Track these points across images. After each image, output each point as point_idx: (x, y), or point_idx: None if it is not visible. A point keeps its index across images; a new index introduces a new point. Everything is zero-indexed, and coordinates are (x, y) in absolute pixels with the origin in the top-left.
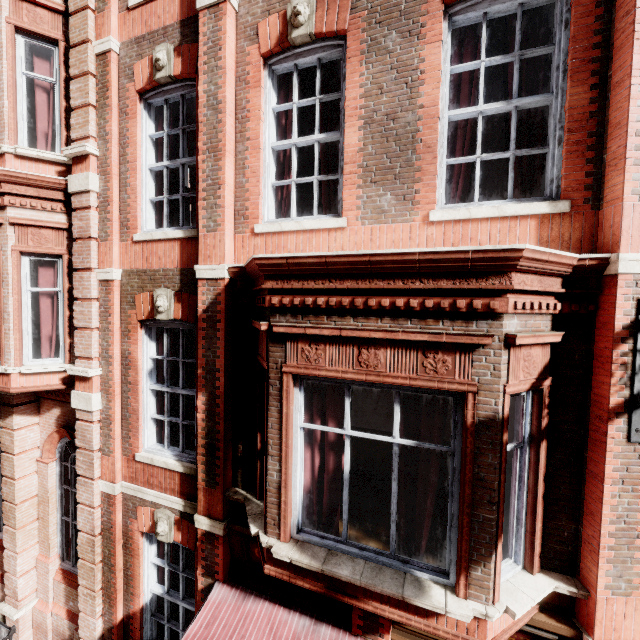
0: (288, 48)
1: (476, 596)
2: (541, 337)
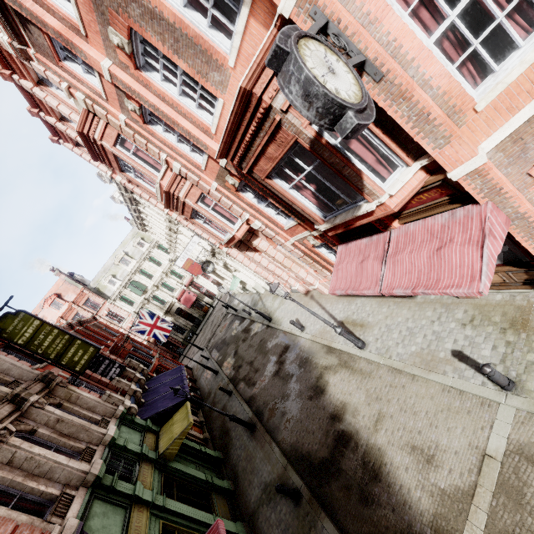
0: (133, 54)
1: (374, 198)
2: None
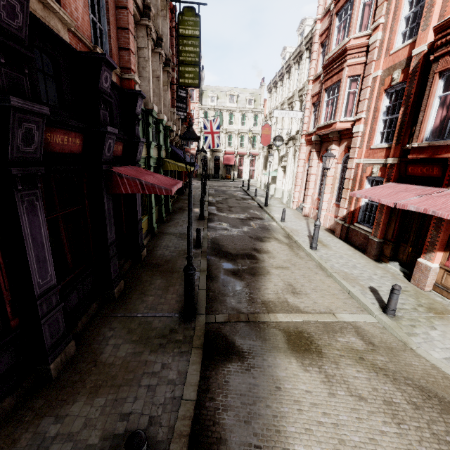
0: None
1: None
2: None
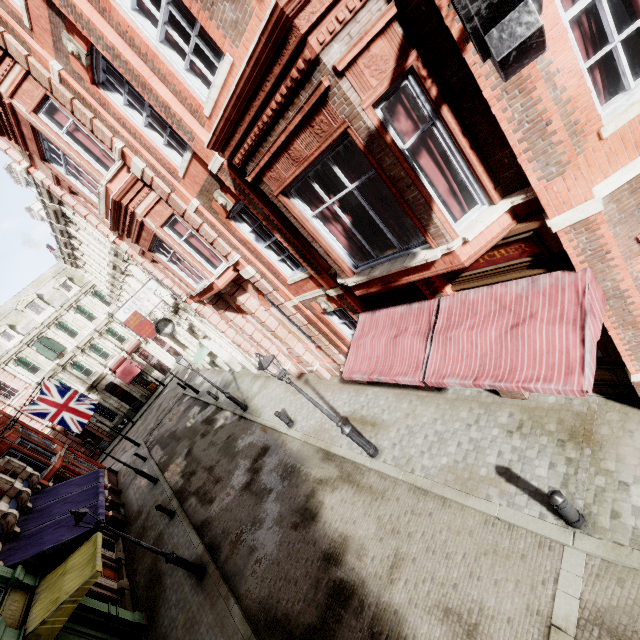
0: None
1: (441, 243)
2: (366, 36)
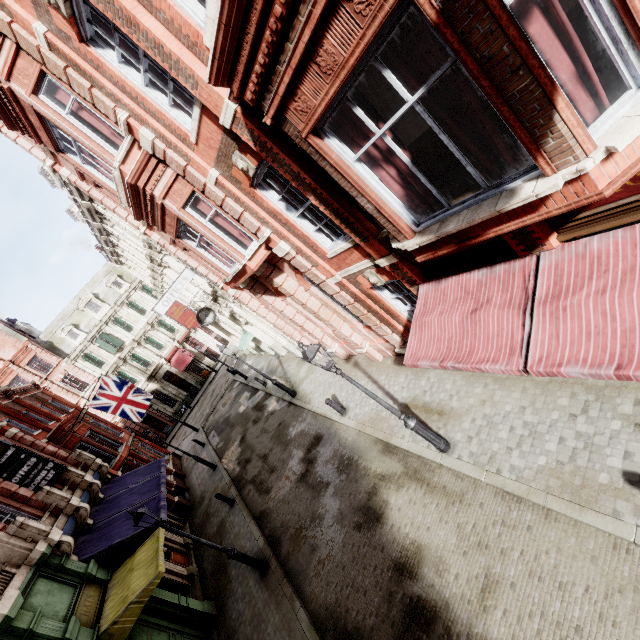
0: None
1: (564, 163)
2: None
